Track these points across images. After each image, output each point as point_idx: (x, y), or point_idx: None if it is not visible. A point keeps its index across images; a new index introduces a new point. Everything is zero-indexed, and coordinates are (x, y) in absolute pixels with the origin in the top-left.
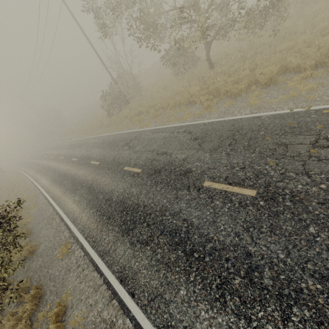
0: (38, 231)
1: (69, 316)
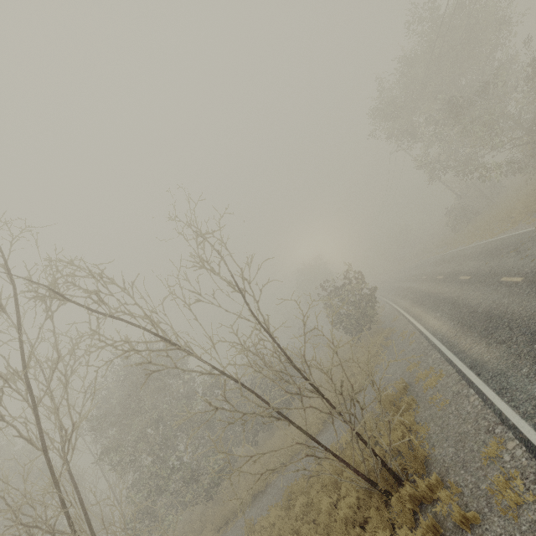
0: (384, 318)
1: (393, 332)
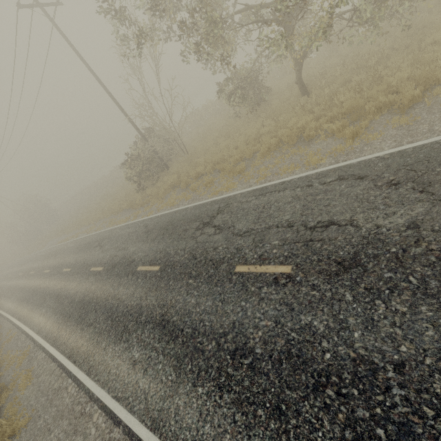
0: None
1: None
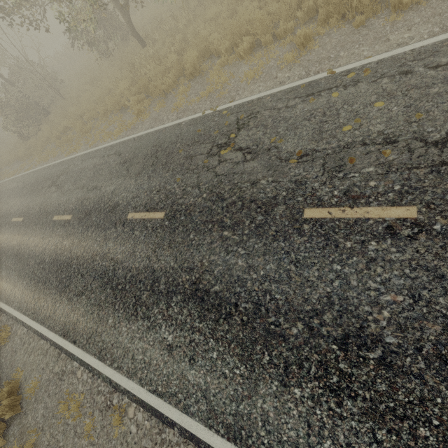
0: None
1: (25, 387)
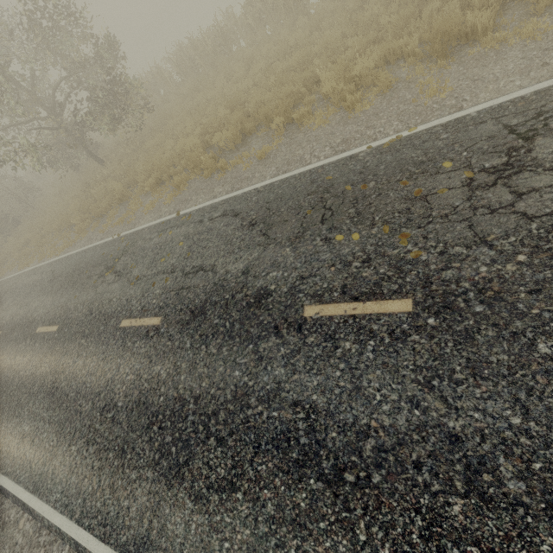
0: None
1: None
